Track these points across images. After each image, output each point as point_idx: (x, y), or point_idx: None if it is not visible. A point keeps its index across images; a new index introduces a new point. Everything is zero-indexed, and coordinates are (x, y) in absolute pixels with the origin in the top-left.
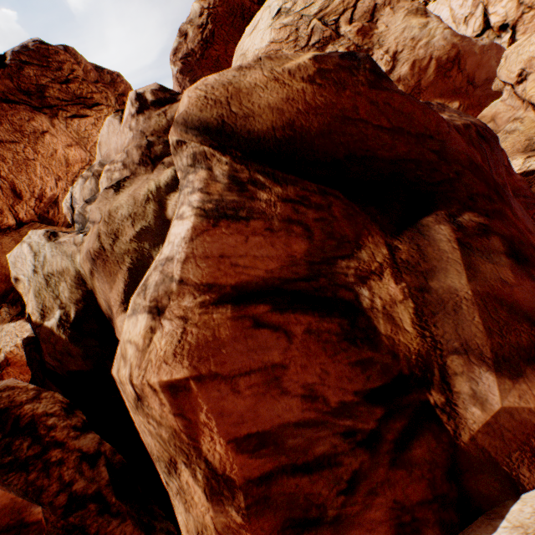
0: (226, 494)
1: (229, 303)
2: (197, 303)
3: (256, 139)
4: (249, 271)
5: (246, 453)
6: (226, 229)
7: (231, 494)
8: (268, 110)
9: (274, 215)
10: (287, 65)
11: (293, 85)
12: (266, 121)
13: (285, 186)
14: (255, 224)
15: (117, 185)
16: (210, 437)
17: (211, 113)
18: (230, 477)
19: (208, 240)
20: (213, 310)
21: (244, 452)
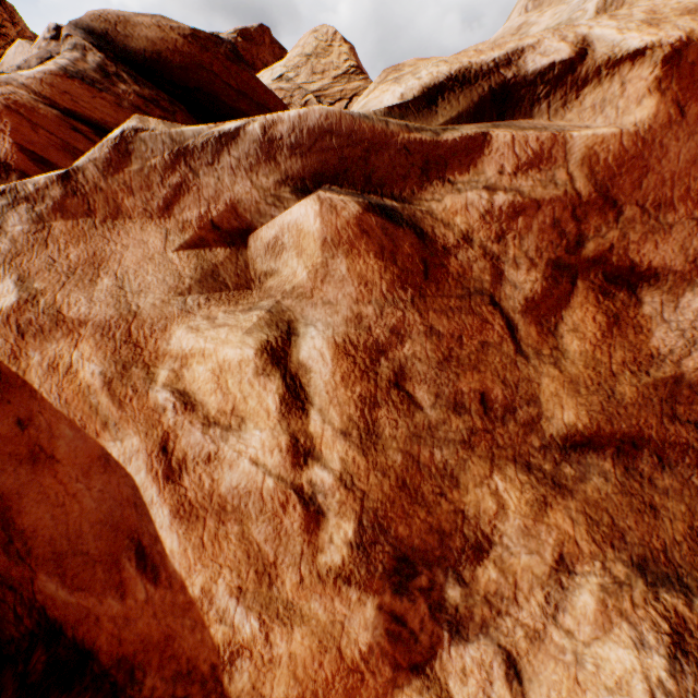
0: (4, 177)
1: (58, 111)
2: (30, 96)
3: (130, 52)
4: (87, 111)
5: (28, 157)
6: (79, 85)
7: (7, 177)
8: (146, 40)
9: (127, 100)
10: (173, 24)
11: (171, 35)
12: (141, 45)
13: (144, 89)
14: (108, 96)
15: (3, 73)
16: (3, 139)
17: (101, 26)
18: (10, 165)
19: (60, 81)
20: (42, 105)
21: (27, 156)
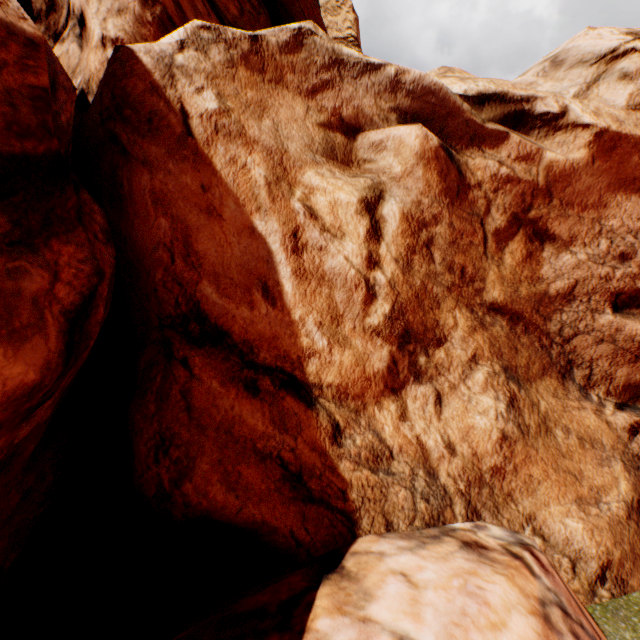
0: (150, 4)
1: None
2: None
3: None
4: None
5: None
6: None
7: (153, 5)
8: None
9: None
10: None
11: None
12: None
13: None
14: None
15: None
16: None
17: None
18: None
19: None
20: None
21: None
